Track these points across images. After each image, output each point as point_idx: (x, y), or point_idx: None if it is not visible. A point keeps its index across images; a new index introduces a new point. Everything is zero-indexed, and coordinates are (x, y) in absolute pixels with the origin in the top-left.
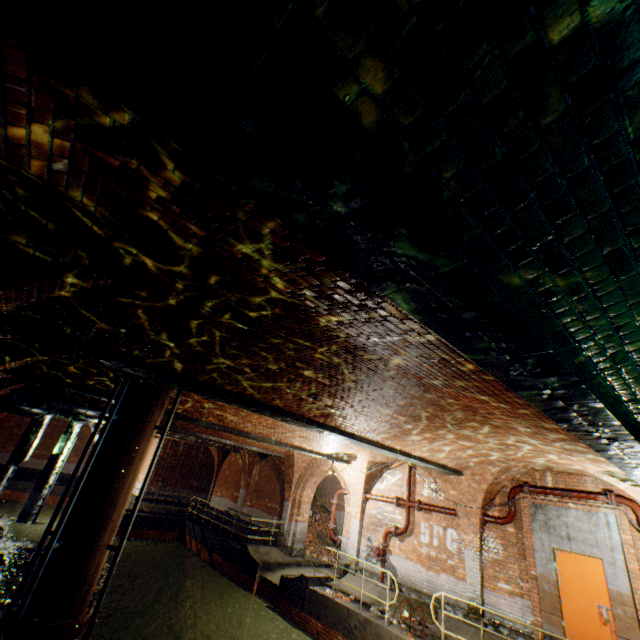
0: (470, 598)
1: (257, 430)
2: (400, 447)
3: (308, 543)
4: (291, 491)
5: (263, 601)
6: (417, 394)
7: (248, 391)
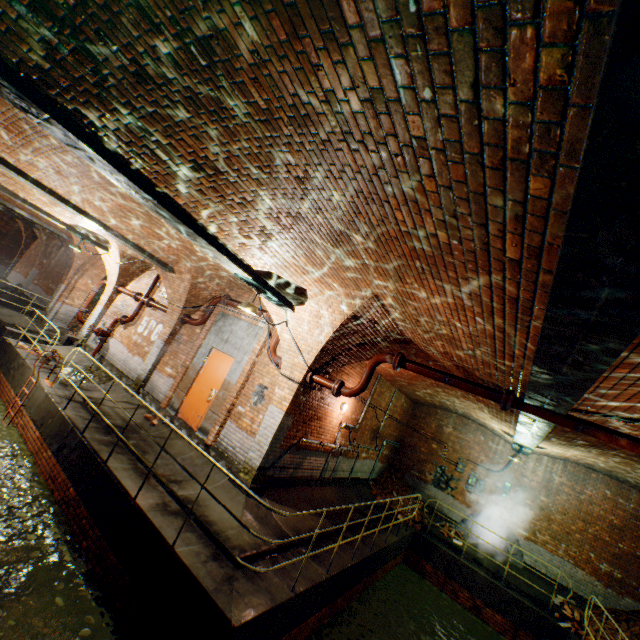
0: (140, 374)
1: None
2: (50, 185)
3: None
4: (68, 275)
5: None
6: None
7: None
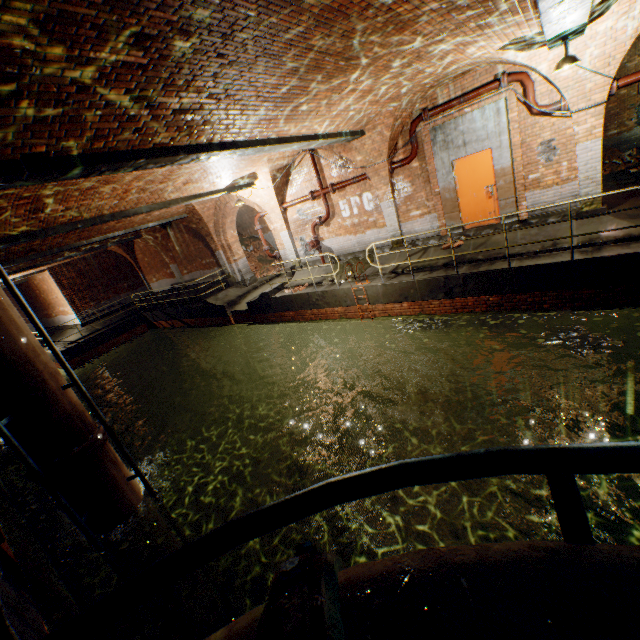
0: (392, 236)
1: (131, 204)
2: (296, 133)
3: (255, 271)
4: (215, 242)
5: (244, 324)
6: (290, 10)
7: (39, 148)
